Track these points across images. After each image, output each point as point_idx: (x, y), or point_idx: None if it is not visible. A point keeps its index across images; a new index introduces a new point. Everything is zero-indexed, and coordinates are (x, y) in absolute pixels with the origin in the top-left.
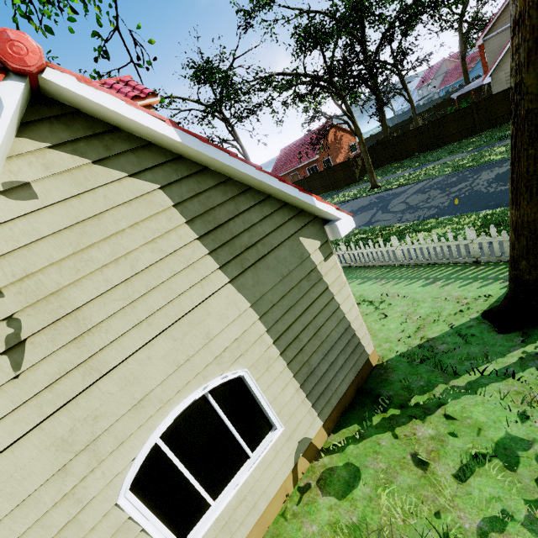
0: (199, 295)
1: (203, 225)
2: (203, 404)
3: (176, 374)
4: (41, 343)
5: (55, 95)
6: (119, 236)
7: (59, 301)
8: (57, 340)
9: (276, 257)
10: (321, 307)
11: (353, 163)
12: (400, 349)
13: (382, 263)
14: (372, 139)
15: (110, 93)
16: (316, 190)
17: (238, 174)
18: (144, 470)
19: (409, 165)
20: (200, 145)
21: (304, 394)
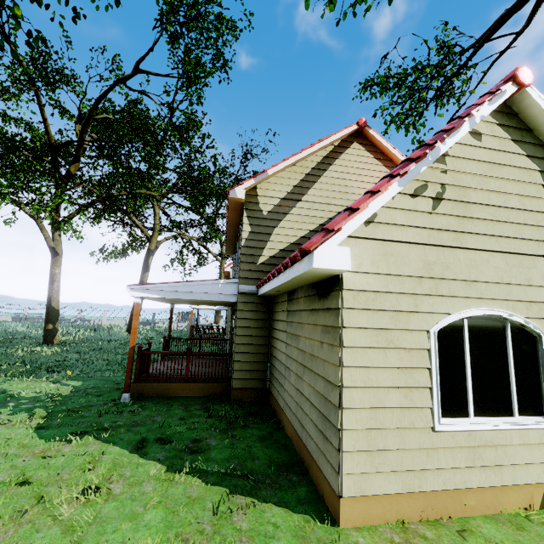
0: (534, 249)
1: None
2: (500, 329)
3: (497, 287)
4: (447, 206)
5: (514, 103)
6: (506, 182)
7: (464, 193)
8: (453, 211)
9: None
10: None
11: None
12: None
13: None
14: None
15: None
16: None
17: None
18: (447, 330)
19: None
20: None
21: None
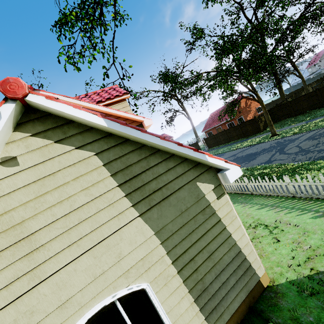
0: (116, 225)
1: (123, 177)
2: (113, 308)
3: (93, 283)
4: (6, 256)
5: (36, 107)
6: (65, 186)
7: (21, 228)
8: (16, 255)
9: (177, 197)
10: (214, 235)
11: (258, 120)
12: (290, 275)
13: (277, 194)
14: (273, 103)
15: (64, 103)
16: (232, 137)
17: (148, 142)
18: None
19: (302, 119)
20: (120, 127)
21: (198, 308)
